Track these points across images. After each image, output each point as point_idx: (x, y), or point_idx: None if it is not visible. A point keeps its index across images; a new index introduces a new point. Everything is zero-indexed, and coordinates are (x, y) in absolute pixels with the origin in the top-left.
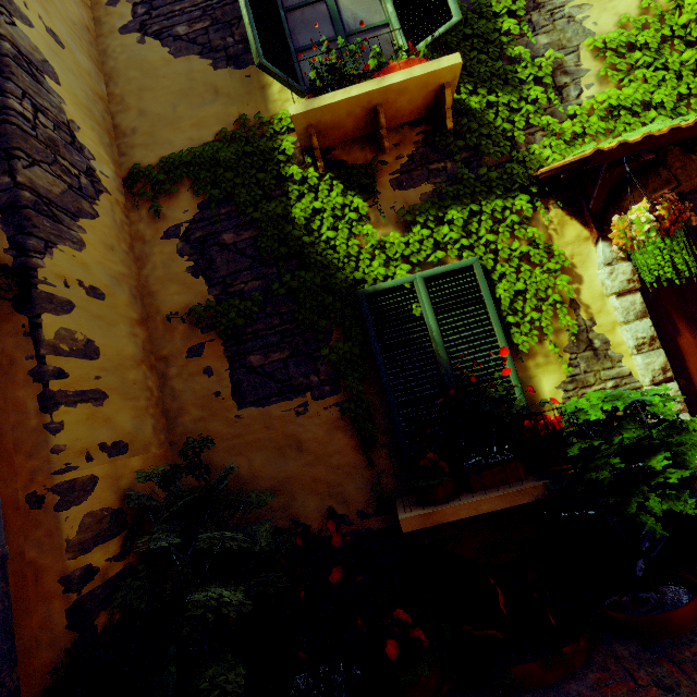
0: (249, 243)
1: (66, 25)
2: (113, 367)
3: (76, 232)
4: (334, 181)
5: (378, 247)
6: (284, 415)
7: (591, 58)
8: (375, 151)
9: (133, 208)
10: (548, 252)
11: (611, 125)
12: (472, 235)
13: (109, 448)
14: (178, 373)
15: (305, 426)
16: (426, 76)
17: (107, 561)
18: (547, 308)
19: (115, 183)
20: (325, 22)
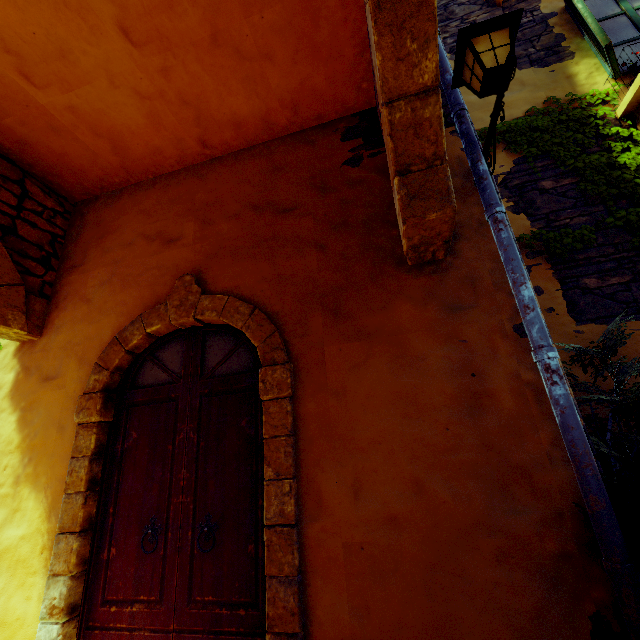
0: (570, 188)
1: None
2: None
3: None
4: None
5: None
6: (634, 334)
7: None
8: None
9: None
10: None
11: None
12: None
13: None
14: None
15: None
16: None
17: None
18: None
19: None
20: (626, 28)
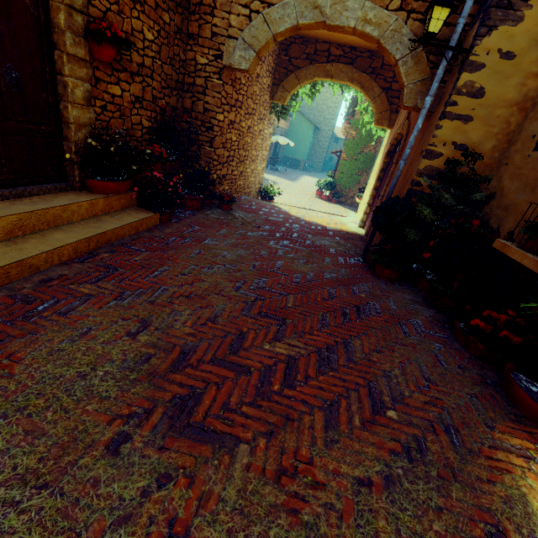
0: None
1: None
2: (488, 105)
3: (522, 11)
4: None
5: None
6: None
7: None
8: None
9: None
10: None
11: None
12: None
13: (457, 145)
14: (531, 116)
15: None
16: None
17: (426, 186)
18: None
19: None
20: None
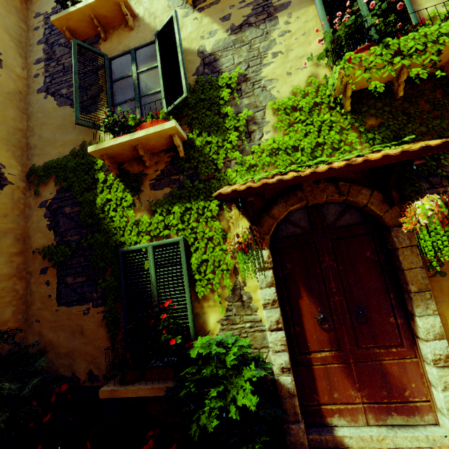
0: (77, 214)
1: (2, 96)
2: None
3: None
4: (120, 183)
5: (136, 224)
6: (78, 313)
7: (272, 114)
8: (144, 166)
9: (28, 189)
10: (224, 237)
11: (273, 160)
12: (184, 222)
13: None
14: (34, 281)
15: (86, 321)
16: (157, 132)
17: None
18: (218, 272)
19: (20, 176)
20: (131, 88)
